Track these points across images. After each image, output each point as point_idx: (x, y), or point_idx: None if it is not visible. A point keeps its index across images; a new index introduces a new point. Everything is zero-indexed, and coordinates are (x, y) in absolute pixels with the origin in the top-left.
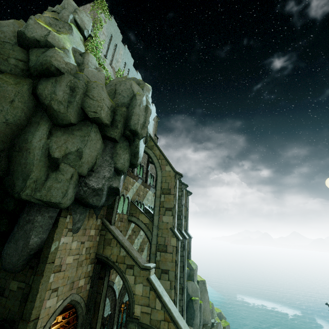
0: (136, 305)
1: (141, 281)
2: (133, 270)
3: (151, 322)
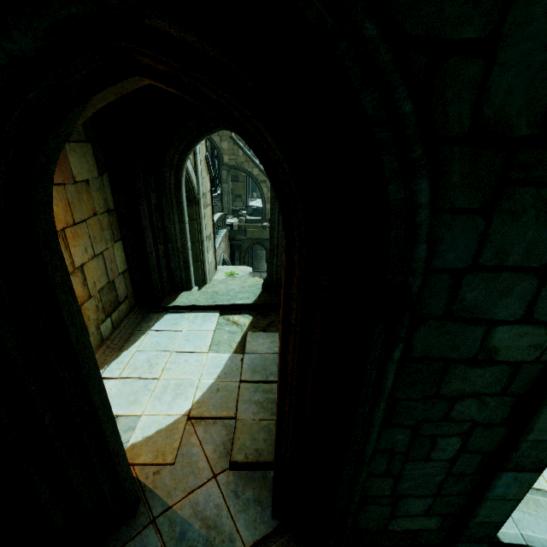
0: (224, 155)
1: (225, 140)
2: (218, 132)
3: (237, 164)
